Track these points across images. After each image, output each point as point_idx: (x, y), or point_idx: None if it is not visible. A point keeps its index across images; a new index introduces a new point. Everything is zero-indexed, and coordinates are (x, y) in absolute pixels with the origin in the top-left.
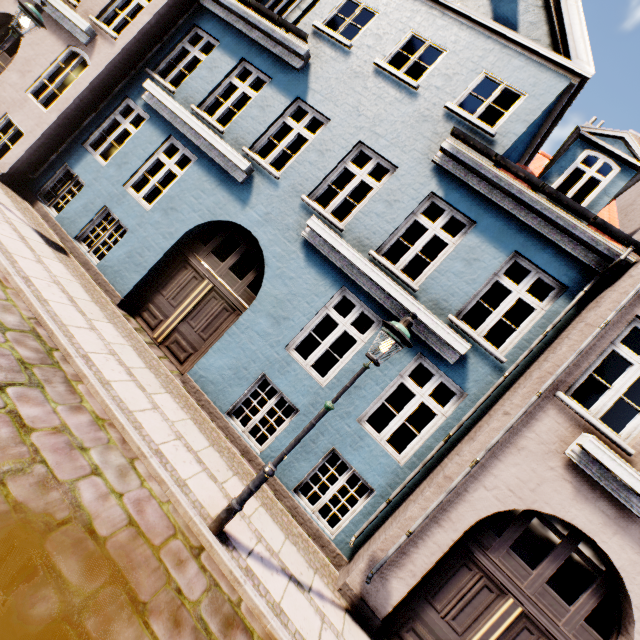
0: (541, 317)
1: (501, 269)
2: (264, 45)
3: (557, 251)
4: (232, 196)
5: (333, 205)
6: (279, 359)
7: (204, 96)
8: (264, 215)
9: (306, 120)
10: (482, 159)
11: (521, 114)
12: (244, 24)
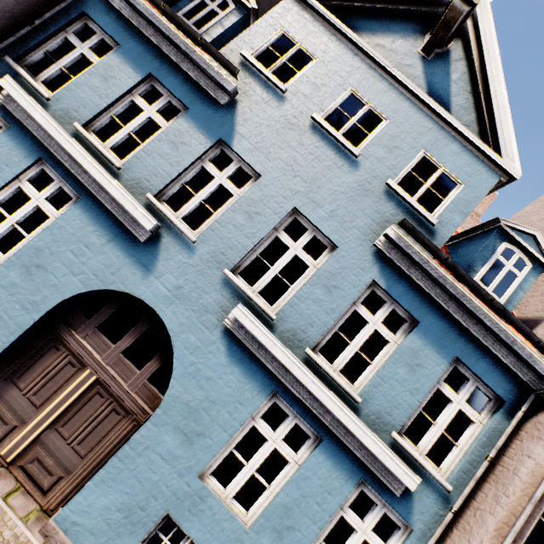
0: (482, 435)
1: (442, 375)
2: (179, 64)
3: (494, 360)
4: (130, 258)
5: (262, 282)
6: (190, 493)
7: (94, 113)
8: (174, 289)
9: (230, 169)
10: (423, 249)
11: (458, 205)
12: (153, 30)
